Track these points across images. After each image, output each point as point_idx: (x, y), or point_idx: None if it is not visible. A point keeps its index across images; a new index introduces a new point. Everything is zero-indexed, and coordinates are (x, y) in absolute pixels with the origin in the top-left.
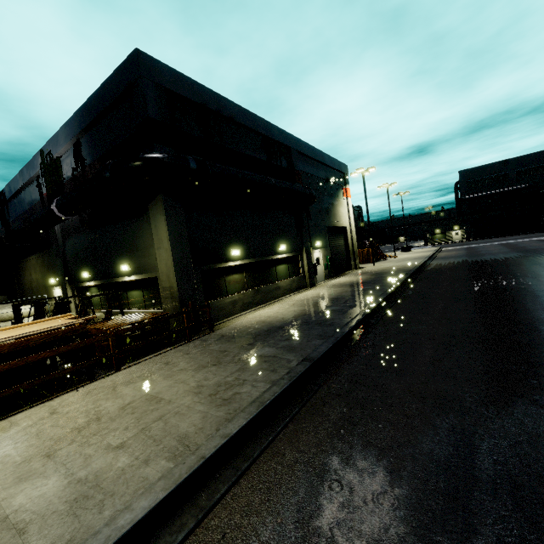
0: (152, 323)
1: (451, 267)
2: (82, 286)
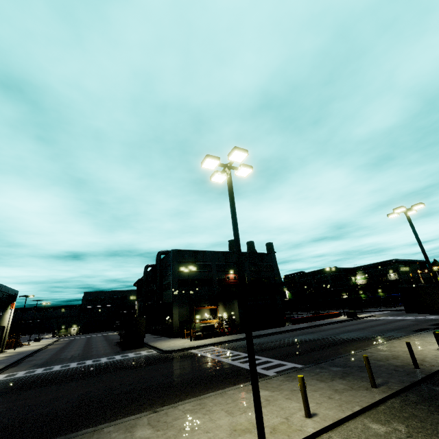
0: None
1: (55, 347)
2: None
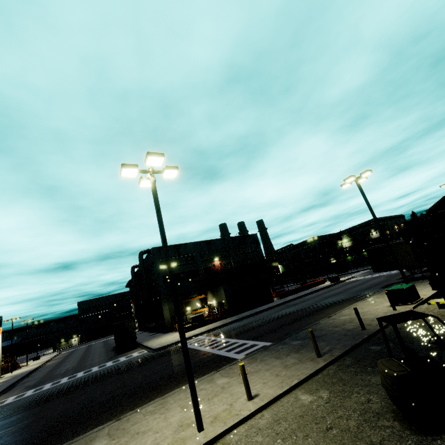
0: None
1: (53, 363)
2: None
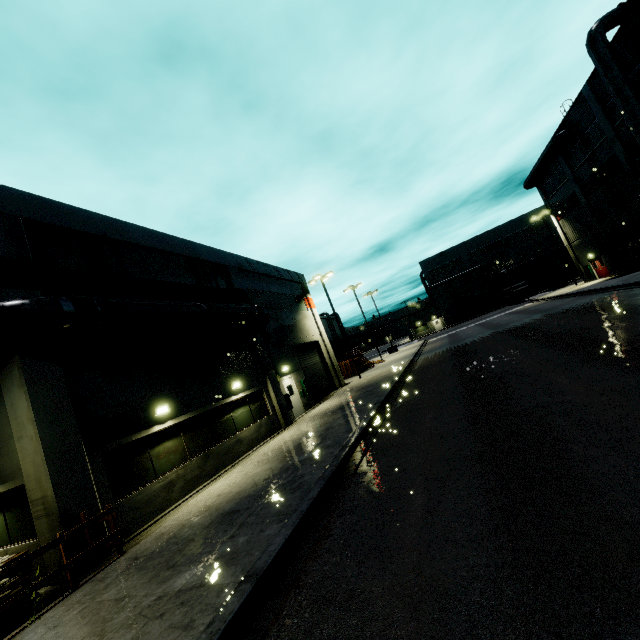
0: None
1: (437, 361)
2: None
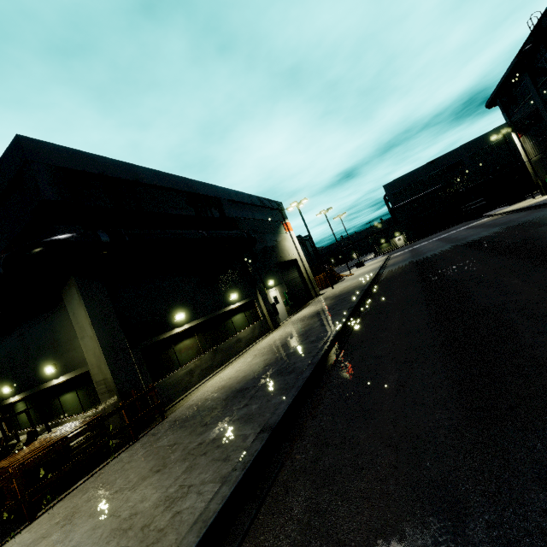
0: (77, 436)
1: (401, 272)
2: (5, 405)
